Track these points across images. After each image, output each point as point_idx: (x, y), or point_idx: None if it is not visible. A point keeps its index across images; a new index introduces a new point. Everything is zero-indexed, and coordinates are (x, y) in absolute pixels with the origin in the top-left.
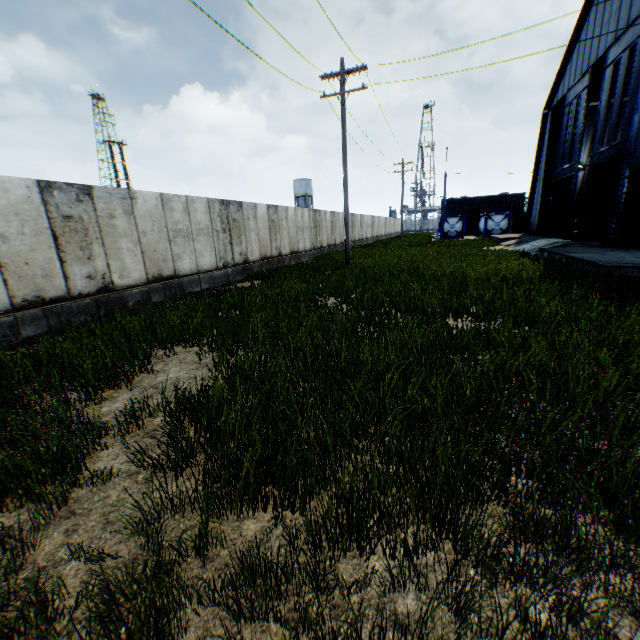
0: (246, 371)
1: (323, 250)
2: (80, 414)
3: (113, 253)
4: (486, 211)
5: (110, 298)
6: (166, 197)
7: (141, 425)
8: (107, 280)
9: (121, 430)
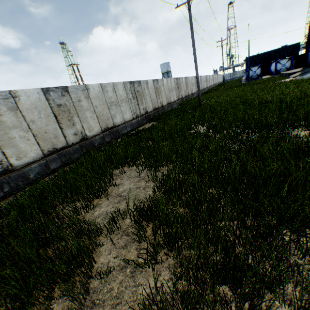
0: (171, 184)
1: (183, 99)
2: (84, 221)
3: (83, 120)
4: (274, 59)
5: (86, 143)
6: (103, 85)
7: (118, 225)
8: (83, 134)
9: (108, 232)
